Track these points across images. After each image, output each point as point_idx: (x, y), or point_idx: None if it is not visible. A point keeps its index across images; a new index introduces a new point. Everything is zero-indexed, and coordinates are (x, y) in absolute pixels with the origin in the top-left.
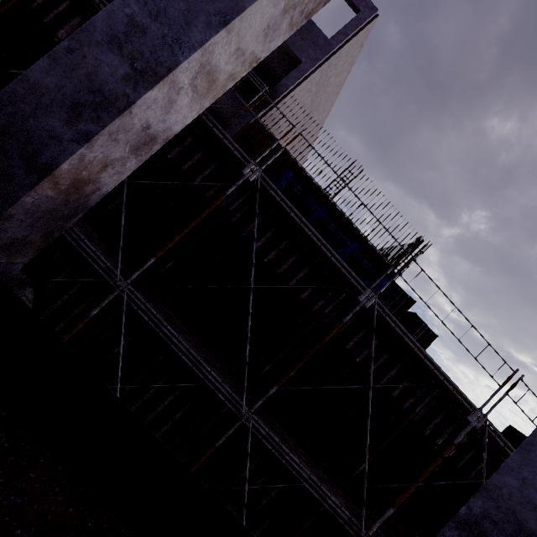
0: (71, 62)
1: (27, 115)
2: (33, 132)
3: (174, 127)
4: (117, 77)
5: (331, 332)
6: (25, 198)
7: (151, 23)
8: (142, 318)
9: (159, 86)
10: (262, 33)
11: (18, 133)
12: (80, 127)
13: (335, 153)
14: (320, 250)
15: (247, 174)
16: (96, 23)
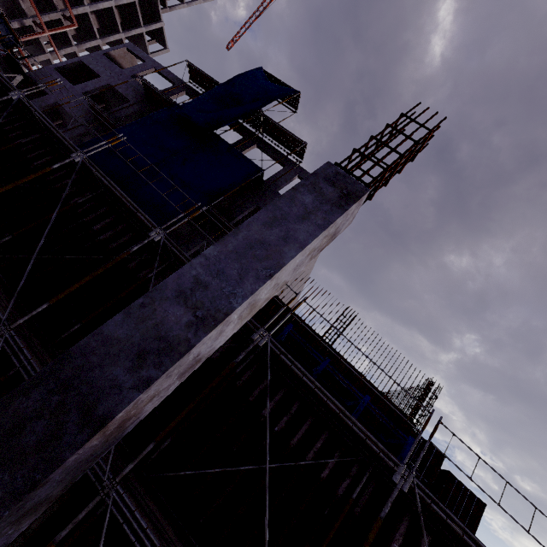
0: (143, 315)
1: (94, 365)
2: (97, 382)
3: (217, 345)
4: (181, 324)
5: (371, 536)
6: (71, 457)
7: (212, 279)
8: (121, 527)
9: (216, 328)
10: (292, 270)
11: (81, 385)
12: (143, 373)
13: (328, 301)
14: (336, 414)
15: (257, 339)
16: (168, 283)
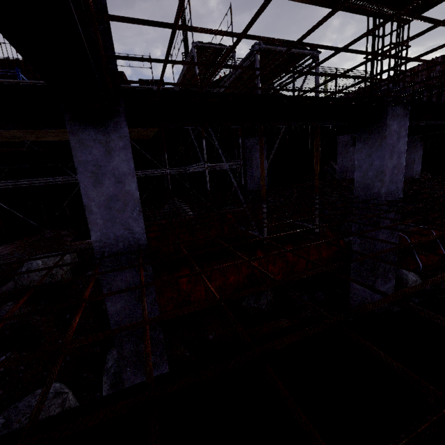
0: None
1: None
2: None
3: None
4: None
5: None
6: None
7: None
8: None
9: None
10: None
11: None
12: None
13: None
14: None
15: None
16: None
